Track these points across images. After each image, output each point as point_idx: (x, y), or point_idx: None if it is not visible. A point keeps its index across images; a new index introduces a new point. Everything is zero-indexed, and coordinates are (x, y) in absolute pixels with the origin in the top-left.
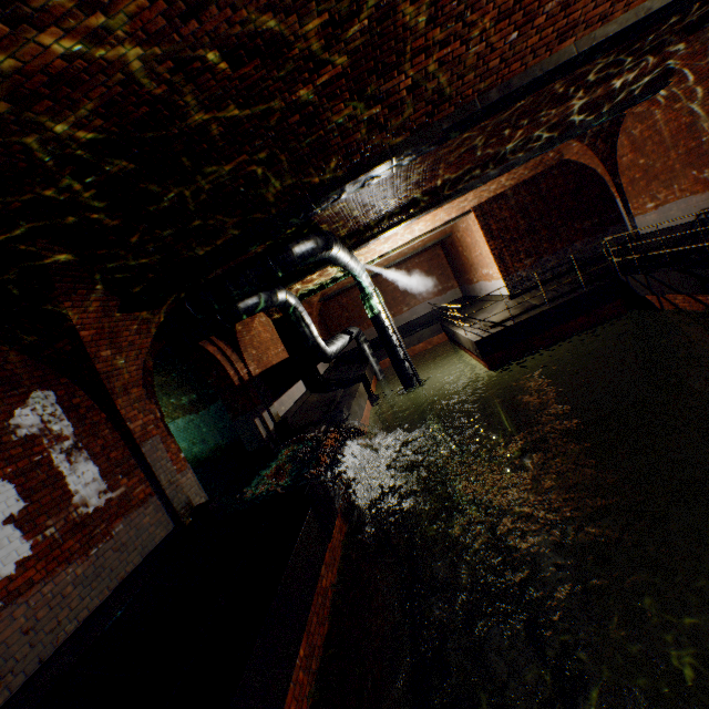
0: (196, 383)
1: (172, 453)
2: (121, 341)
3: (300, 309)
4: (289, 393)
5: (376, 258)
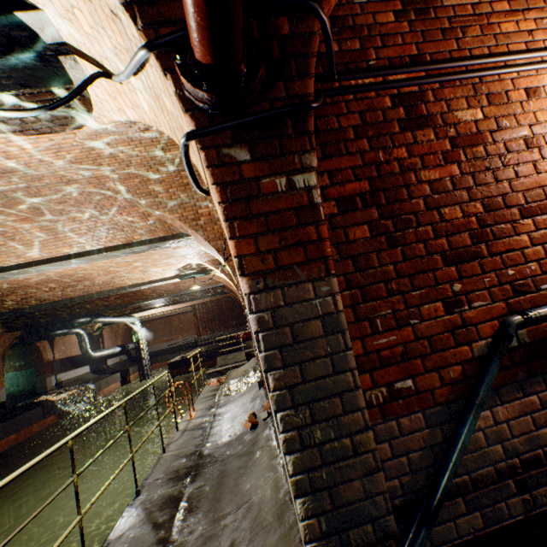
0: (27, 357)
1: (1, 381)
2: (2, 340)
3: (85, 336)
4: (76, 371)
5: (146, 315)
